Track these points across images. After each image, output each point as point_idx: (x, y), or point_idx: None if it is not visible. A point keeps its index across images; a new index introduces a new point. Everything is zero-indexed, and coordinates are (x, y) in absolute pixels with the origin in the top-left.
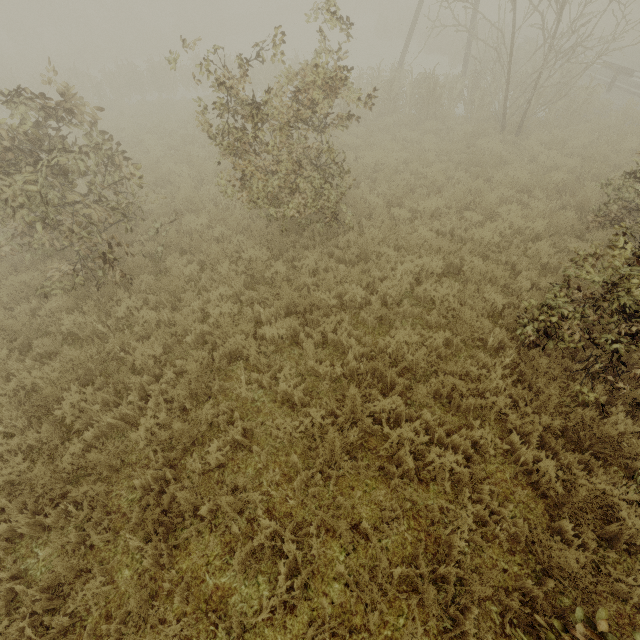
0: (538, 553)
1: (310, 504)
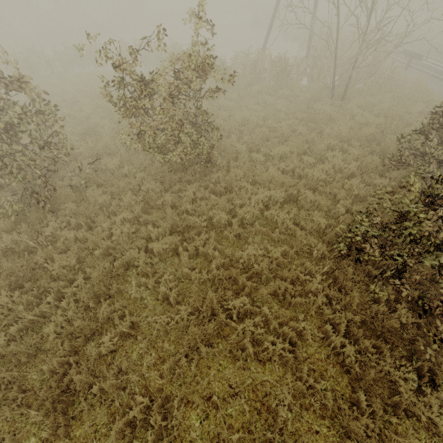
0: (340, 420)
1: (175, 382)
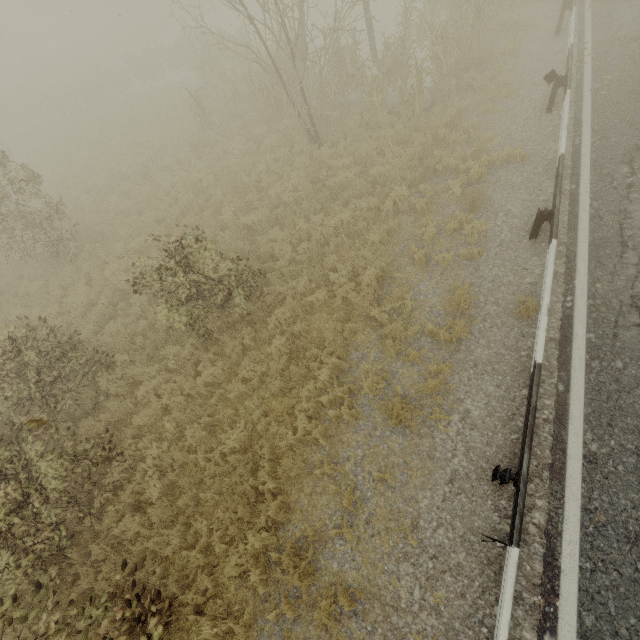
0: None
1: None
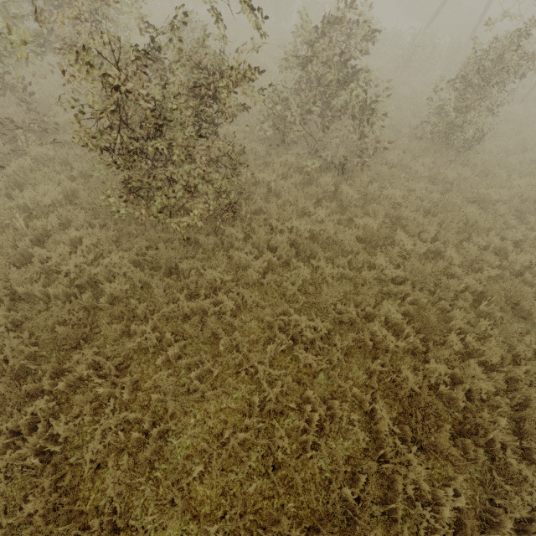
0: None
1: None
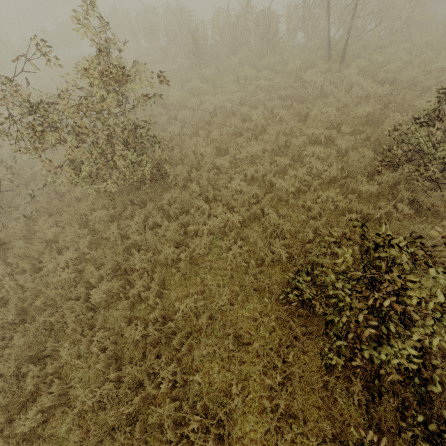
0: None
1: None
